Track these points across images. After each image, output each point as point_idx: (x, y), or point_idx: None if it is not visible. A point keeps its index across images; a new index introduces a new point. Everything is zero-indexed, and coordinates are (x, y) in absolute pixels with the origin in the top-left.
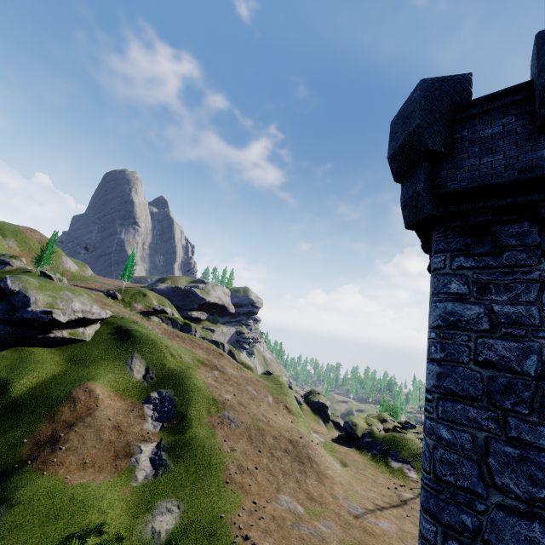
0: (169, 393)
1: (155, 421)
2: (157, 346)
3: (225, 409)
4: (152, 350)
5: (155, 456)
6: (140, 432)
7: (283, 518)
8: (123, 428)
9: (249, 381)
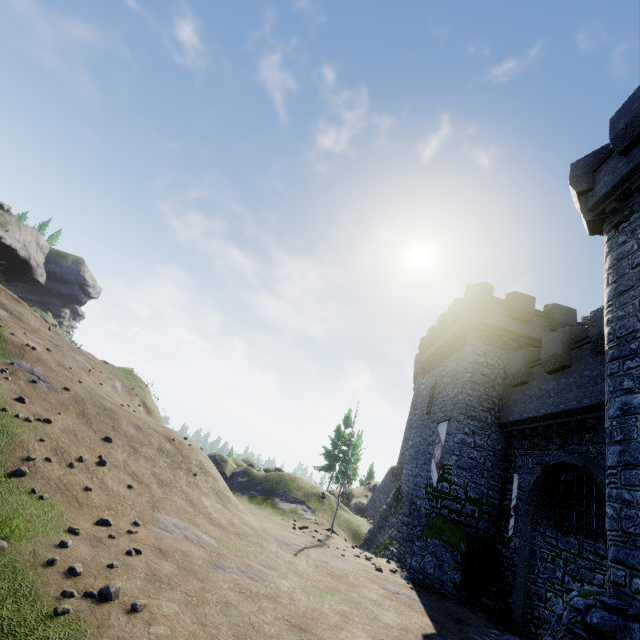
0: None
1: None
2: None
3: (23, 357)
4: None
5: None
6: None
7: (183, 553)
8: None
9: (78, 350)
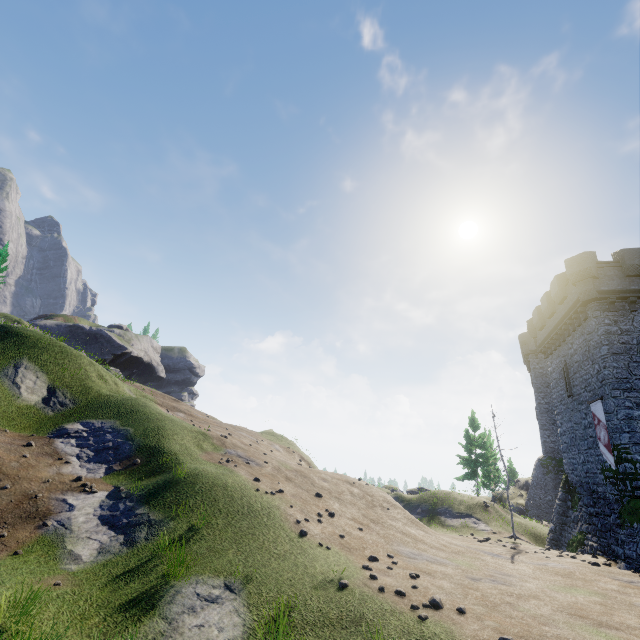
0: (109, 424)
1: (89, 463)
2: (71, 357)
3: (226, 446)
4: (63, 362)
5: (113, 512)
6: (55, 477)
7: (440, 572)
8: (9, 470)
9: (237, 427)
